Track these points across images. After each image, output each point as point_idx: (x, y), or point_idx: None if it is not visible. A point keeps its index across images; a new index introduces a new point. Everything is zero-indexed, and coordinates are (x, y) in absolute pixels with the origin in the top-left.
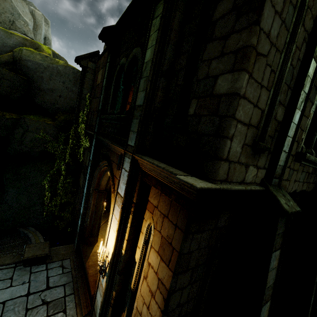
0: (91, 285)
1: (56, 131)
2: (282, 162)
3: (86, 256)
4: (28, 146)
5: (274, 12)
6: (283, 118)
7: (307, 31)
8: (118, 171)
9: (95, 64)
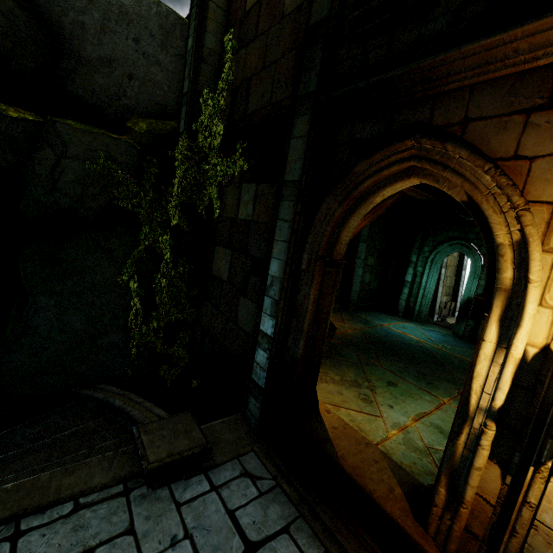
0: (410, 529)
1: (134, 156)
2: None
3: (324, 441)
4: (72, 194)
5: None
6: None
7: None
8: (549, 124)
9: None
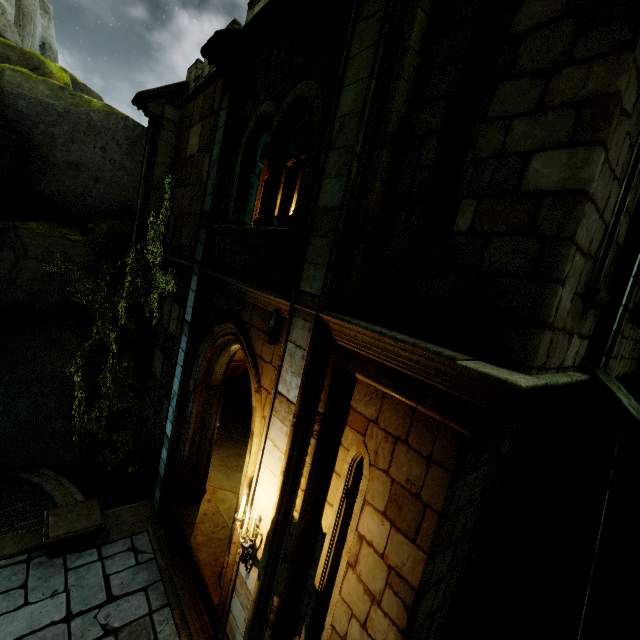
0: (210, 584)
1: (92, 256)
2: (615, 324)
3: (189, 524)
4: (29, 291)
5: None
6: (625, 238)
7: None
8: (268, 345)
9: (179, 111)
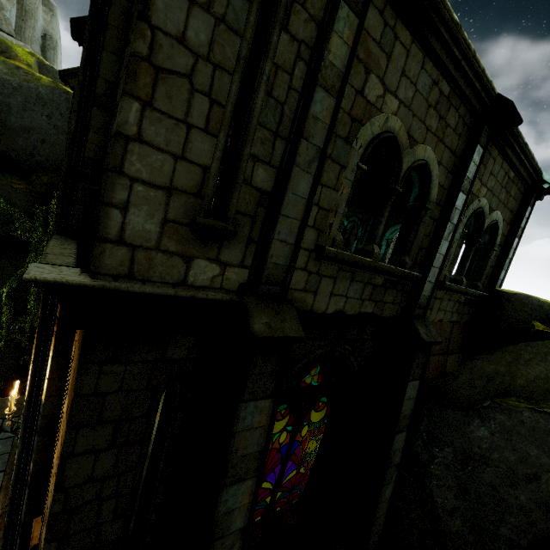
0: None
1: (31, 201)
2: (283, 259)
3: None
4: None
5: (186, 1)
6: (273, 185)
7: (306, 43)
8: None
9: None
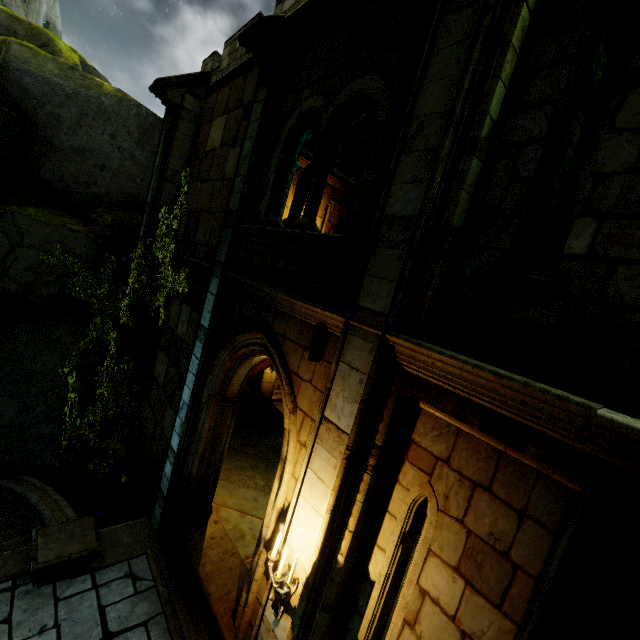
0: (223, 623)
1: (94, 248)
2: None
3: (196, 550)
4: (22, 281)
5: None
6: None
7: None
8: (308, 362)
9: (200, 102)
